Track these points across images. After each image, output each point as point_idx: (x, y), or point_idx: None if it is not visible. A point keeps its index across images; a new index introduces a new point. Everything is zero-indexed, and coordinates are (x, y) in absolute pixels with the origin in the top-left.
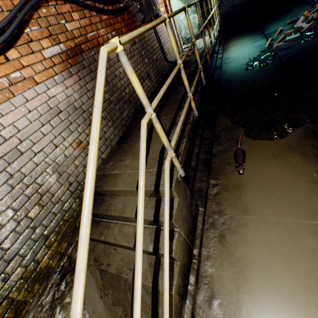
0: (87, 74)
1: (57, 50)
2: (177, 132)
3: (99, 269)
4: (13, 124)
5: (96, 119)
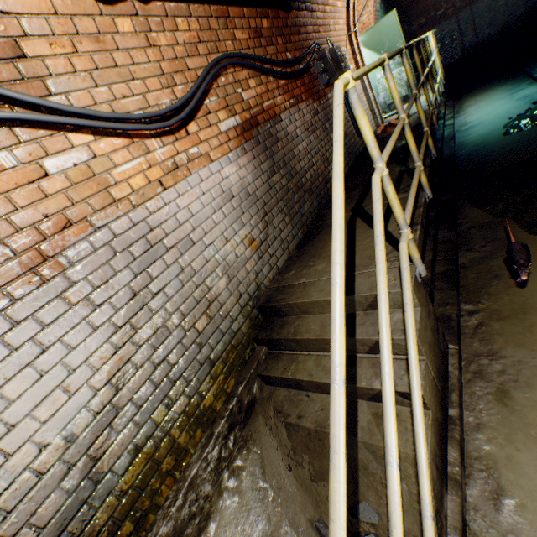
0: (262, 152)
1: (232, 123)
2: (409, 209)
3: (283, 422)
4: (187, 207)
5: (339, 154)
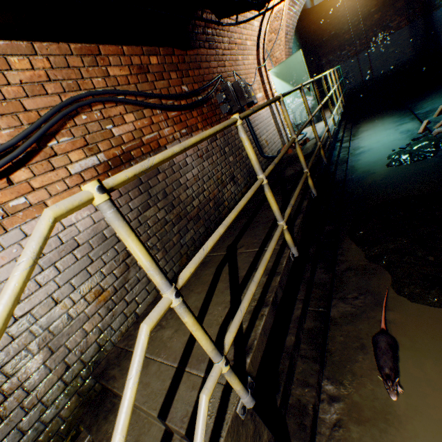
0: (134, 188)
1: (92, 162)
2: (242, 309)
3: None
4: None
5: None
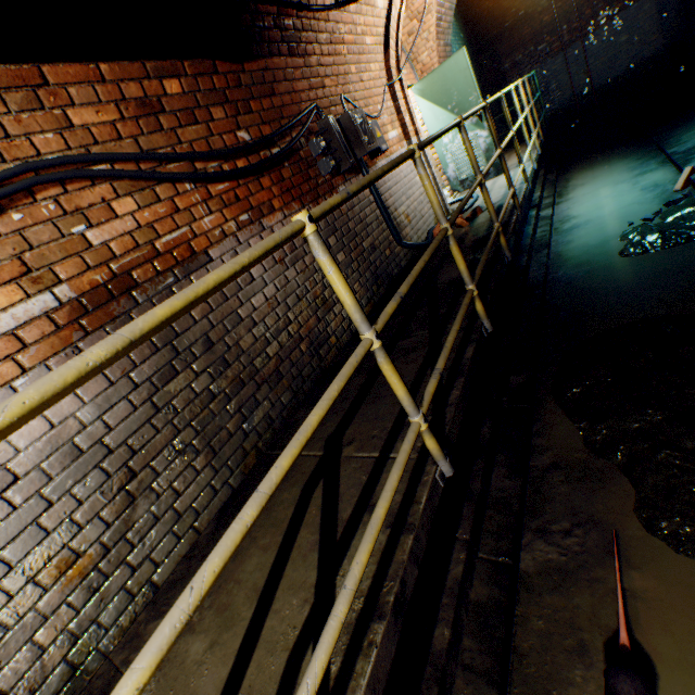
0: None
1: (42, 304)
2: (312, 680)
3: None
4: None
5: None
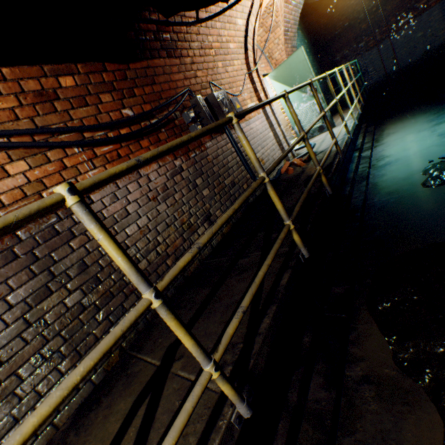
0: (19, 270)
1: None
2: None
3: None
4: None
5: None
